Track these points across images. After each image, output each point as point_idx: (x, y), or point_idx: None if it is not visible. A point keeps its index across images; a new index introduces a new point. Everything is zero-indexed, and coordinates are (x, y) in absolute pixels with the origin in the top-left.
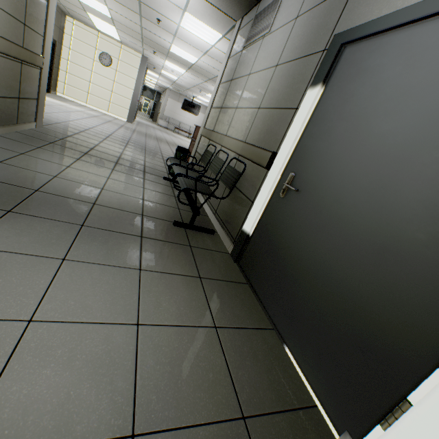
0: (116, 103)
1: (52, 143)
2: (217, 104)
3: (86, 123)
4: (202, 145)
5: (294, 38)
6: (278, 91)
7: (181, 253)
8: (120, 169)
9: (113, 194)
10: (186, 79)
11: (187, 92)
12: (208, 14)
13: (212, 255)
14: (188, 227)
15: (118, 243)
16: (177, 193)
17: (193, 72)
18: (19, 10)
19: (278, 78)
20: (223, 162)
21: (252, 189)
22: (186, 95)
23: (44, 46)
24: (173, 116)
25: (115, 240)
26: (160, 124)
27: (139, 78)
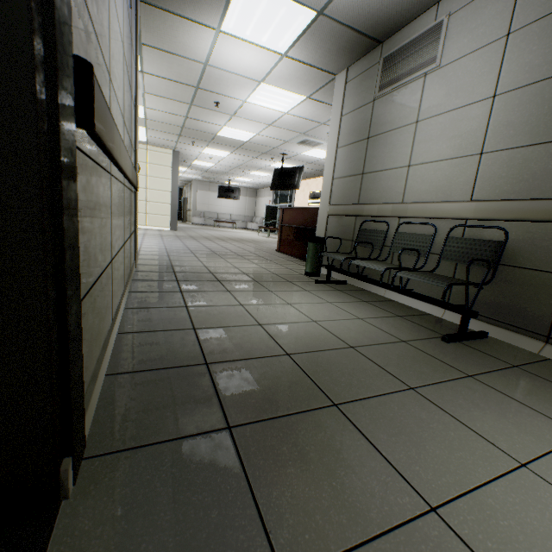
0: (154, 213)
1: (177, 280)
2: (348, 172)
3: (152, 244)
4: (336, 226)
5: (522, 57)
6: (525, 123)
7: (535, 382)
8: (273, 288)
9: (333, 324)
10: (227, 162)
11: (222, 177)
12: (295, 77)
13: (551, 370)
14: (461, 338)
15: (484, 400)
16: (355, 295)
17: (241, 151)
18: (129, 126)
19: (513, 109)
20: (428, 236)
21: (550, 257)
22: (218, 181)
23: (136, 163)
24: (208, 209)
25: (471, 396)
26: (195, 222)
27: (174, 176)
